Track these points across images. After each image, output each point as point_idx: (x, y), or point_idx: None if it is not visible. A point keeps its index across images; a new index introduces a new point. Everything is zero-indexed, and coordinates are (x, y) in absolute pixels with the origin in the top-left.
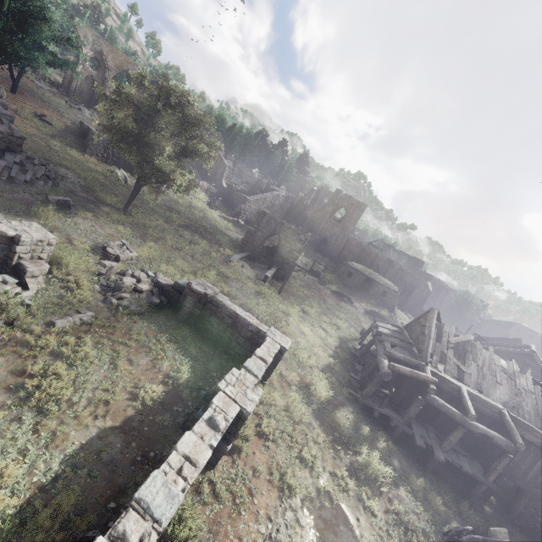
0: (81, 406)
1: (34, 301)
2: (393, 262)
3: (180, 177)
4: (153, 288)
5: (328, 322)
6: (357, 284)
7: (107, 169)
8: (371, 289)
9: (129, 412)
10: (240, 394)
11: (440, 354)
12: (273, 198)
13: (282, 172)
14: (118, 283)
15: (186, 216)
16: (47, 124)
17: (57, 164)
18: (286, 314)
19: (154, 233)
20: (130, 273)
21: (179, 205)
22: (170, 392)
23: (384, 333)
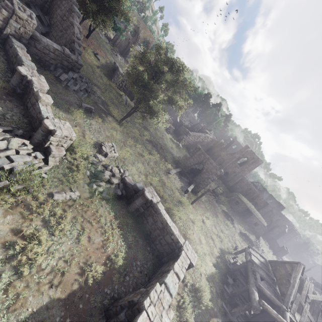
0: (45, 272)
1: (47, 175)
2: (268, 204)
3: (161, 116)
4: (120, 182)
5: (216, 233)
6: (240, 210)
7: (118, 93)
8: (248, 217)
9: (74, 286)
10: (157, 316)
11: (299, 304)
12: (204, 137)
13: (214, 122)
14: (101, 174)
15: (152, 134)
16: (97, 59)
17: (94, 84)
18: (193, 222)
19: (131, 141)
20: (110, 168)
21: (150, 126)
22: (106, 273)
23: (256, 263)
